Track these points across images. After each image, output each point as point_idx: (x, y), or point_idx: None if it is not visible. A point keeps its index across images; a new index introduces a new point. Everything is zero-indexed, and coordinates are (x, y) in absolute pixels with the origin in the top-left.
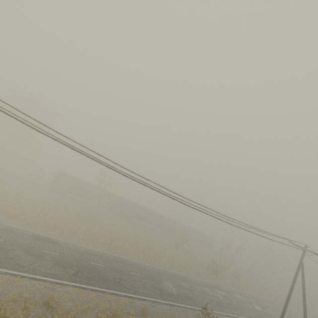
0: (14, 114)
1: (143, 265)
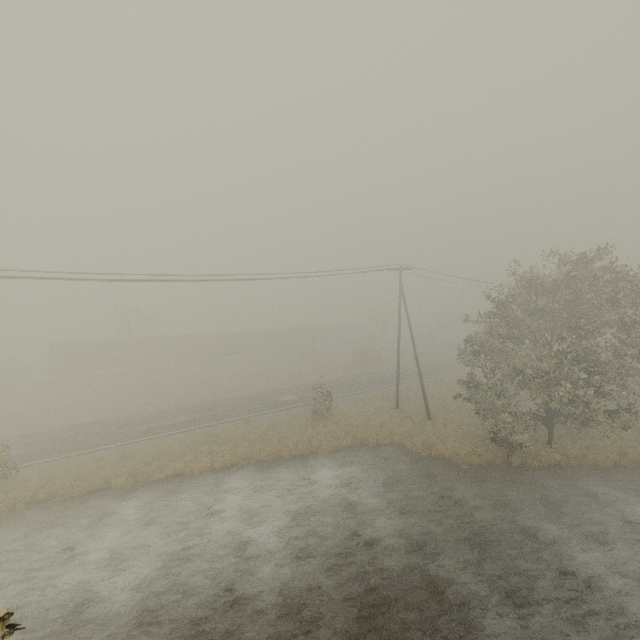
0: None
1: (248, 394)
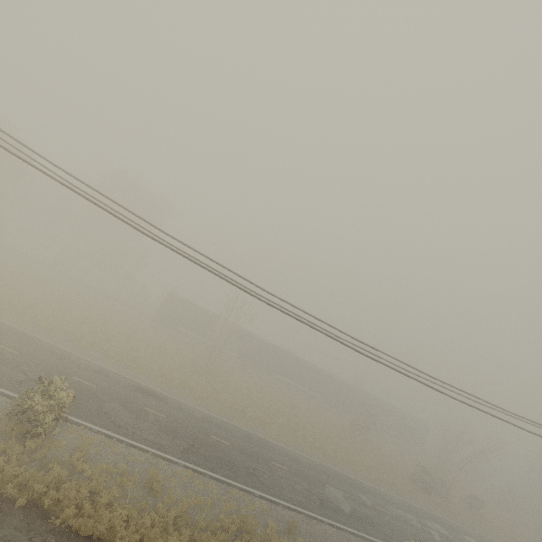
0: (115, 211)
1: (293, 454)
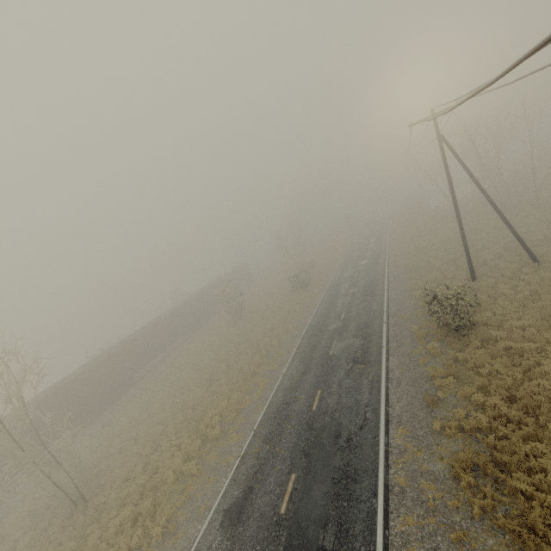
0: None
1: (287, 380)
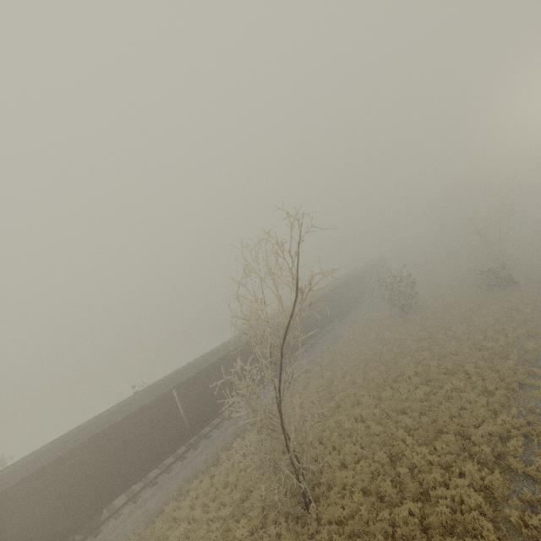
0: None
1: None
